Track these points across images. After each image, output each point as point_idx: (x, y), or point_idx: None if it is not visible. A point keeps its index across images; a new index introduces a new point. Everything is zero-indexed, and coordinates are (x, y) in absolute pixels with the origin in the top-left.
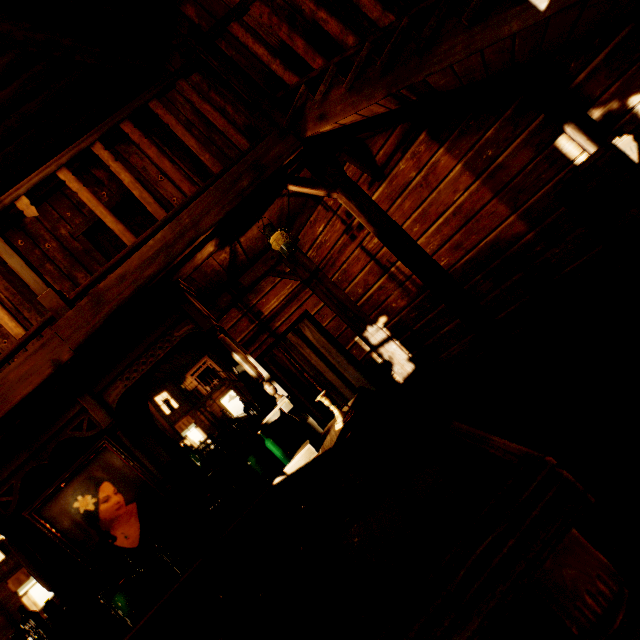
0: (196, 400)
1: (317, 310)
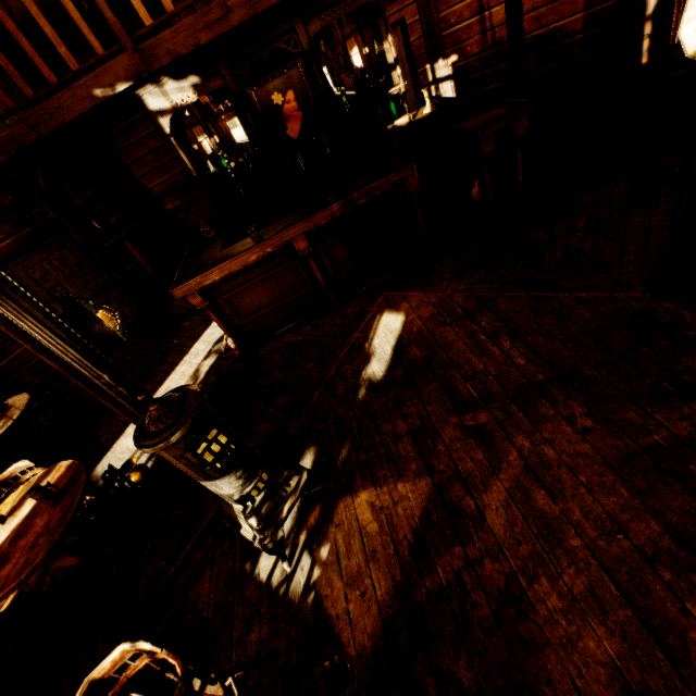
0: (348, 59)
1: (411, 22)
